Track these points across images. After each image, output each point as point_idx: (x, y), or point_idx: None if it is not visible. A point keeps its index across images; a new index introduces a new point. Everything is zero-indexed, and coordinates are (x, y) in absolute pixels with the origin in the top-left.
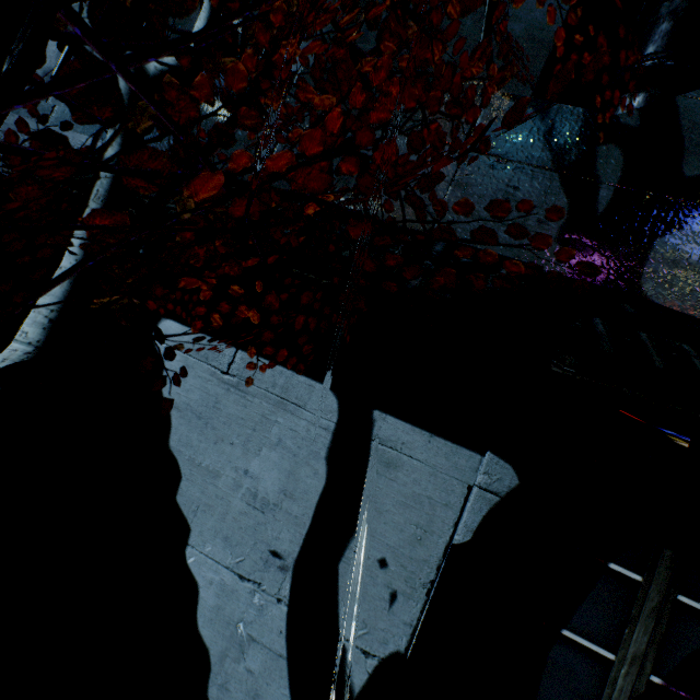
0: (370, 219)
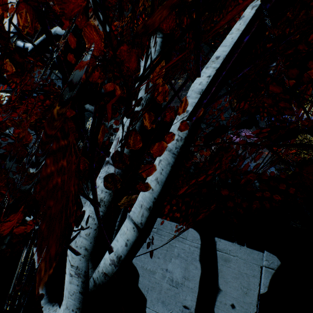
0: (197, 161)
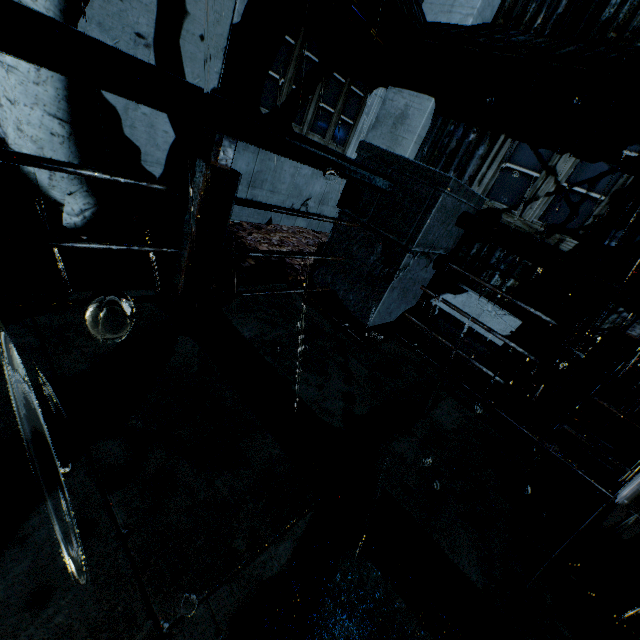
0: None
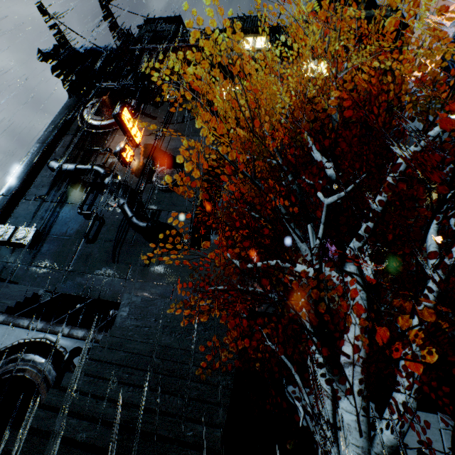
0: None
